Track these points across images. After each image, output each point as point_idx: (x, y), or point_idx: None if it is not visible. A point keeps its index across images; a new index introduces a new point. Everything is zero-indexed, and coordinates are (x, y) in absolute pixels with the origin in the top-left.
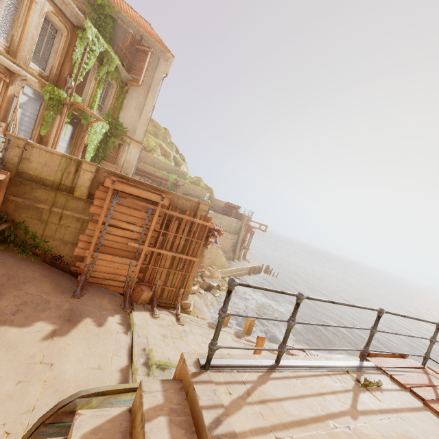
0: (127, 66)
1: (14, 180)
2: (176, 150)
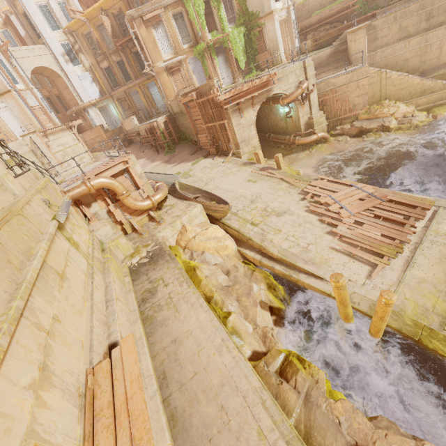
0: None
1: (175, 117)
2: None
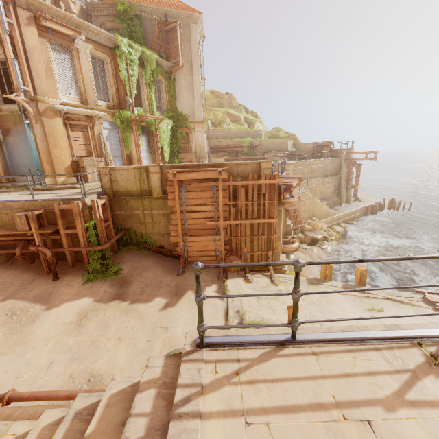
0: (165, 55)
1: (114, 200)
2: (245, 110)
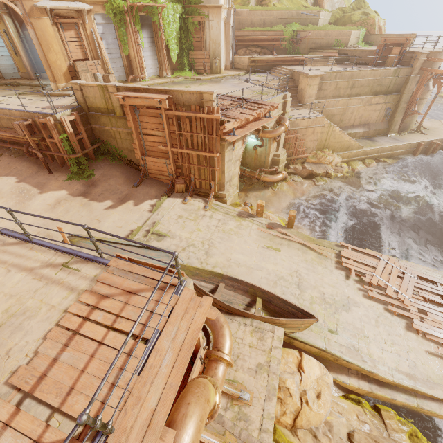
0: None
1: (89, 114)
2: None
